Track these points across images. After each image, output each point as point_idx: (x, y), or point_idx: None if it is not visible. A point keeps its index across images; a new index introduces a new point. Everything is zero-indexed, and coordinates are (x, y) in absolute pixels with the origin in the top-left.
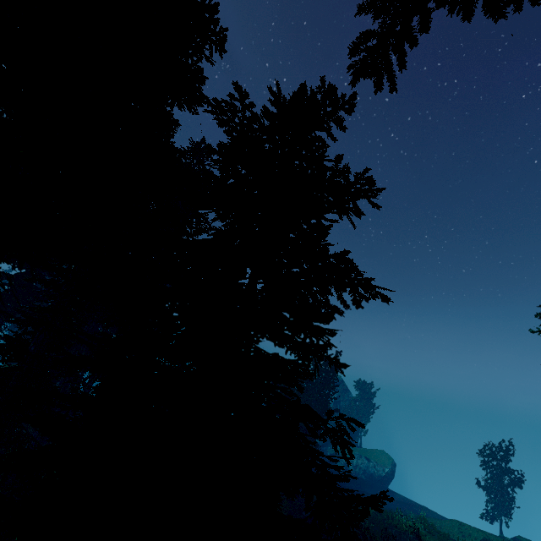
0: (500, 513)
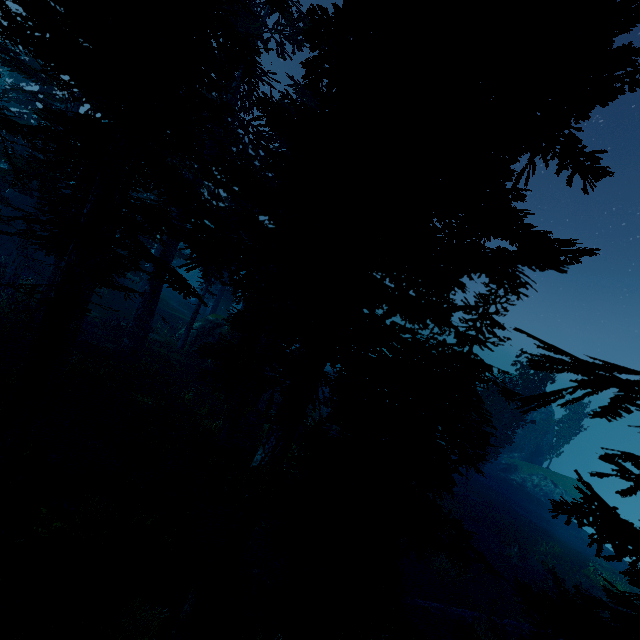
0: None
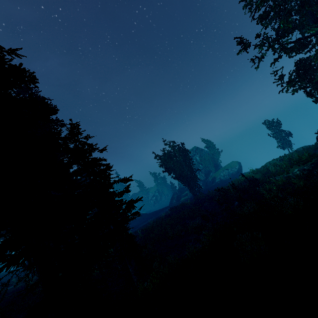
0: (286, 146)
